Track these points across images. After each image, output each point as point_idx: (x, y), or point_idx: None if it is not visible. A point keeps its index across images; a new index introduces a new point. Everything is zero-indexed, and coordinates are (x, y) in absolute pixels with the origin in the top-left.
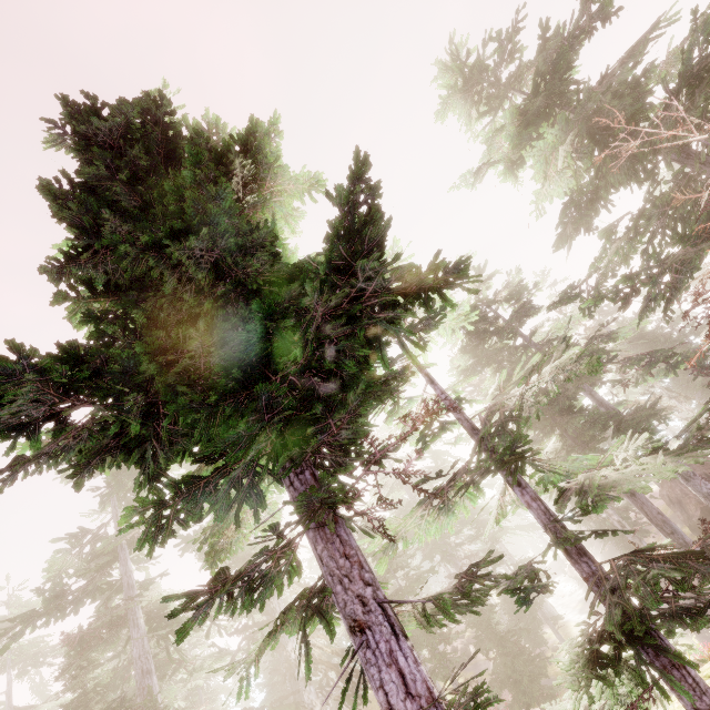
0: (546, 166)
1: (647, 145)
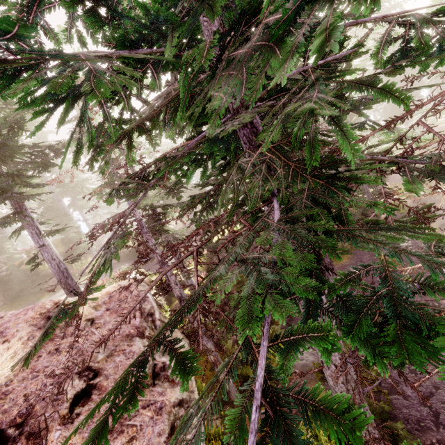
0: None
1: None
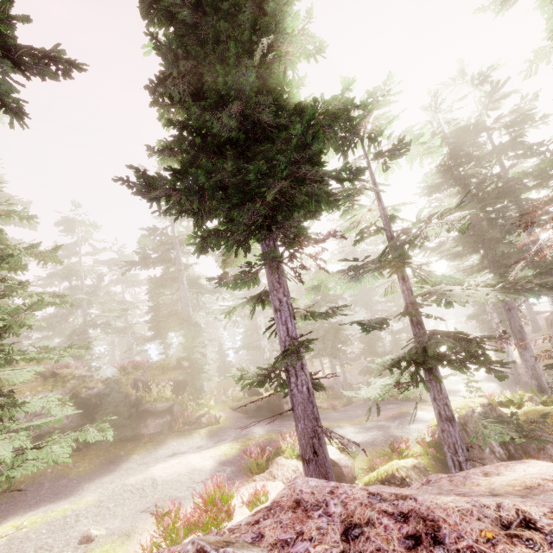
0: None
1: None
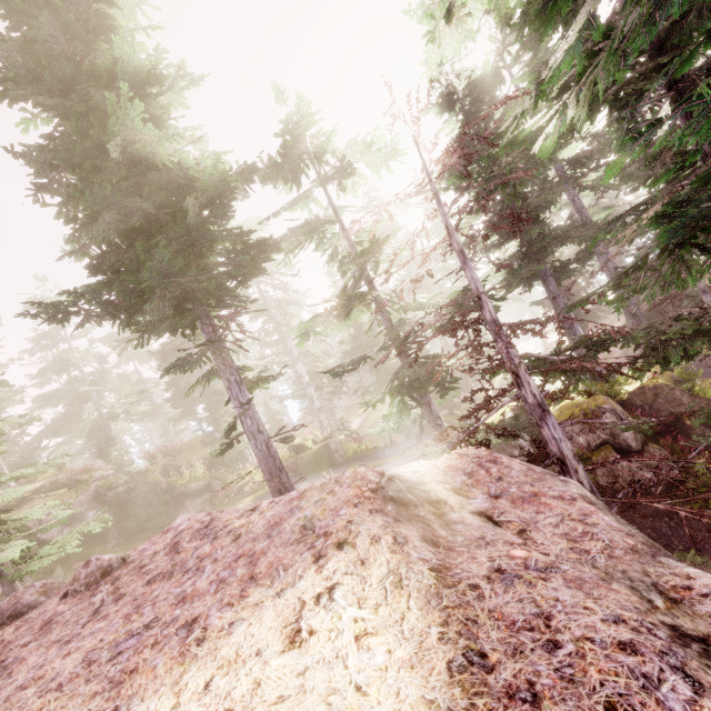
0: (437, 20)
1: (541, 1)
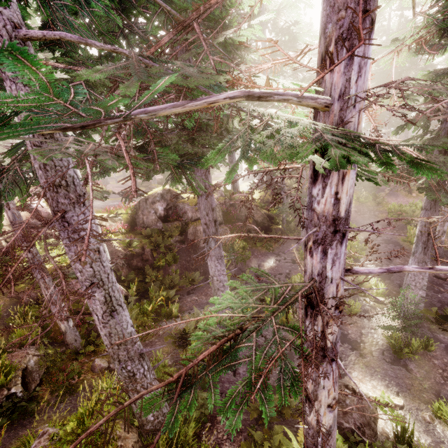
0: None
1: None
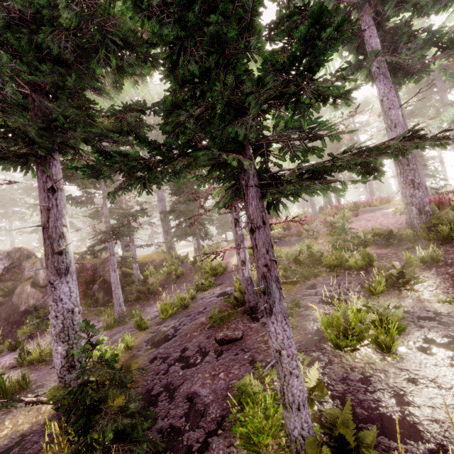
0: None
1: None
